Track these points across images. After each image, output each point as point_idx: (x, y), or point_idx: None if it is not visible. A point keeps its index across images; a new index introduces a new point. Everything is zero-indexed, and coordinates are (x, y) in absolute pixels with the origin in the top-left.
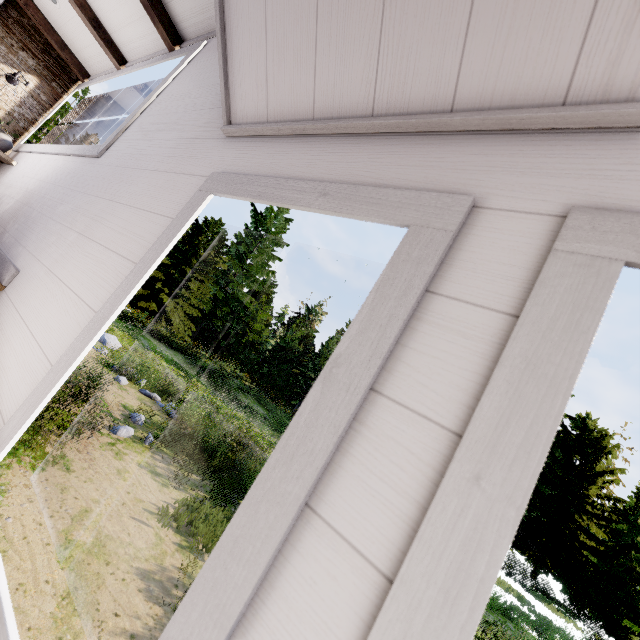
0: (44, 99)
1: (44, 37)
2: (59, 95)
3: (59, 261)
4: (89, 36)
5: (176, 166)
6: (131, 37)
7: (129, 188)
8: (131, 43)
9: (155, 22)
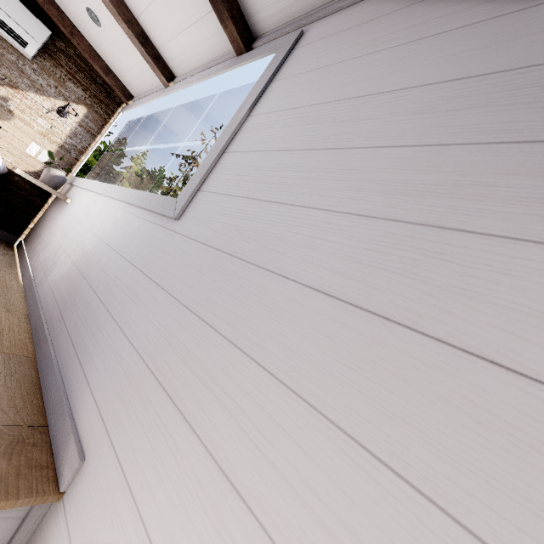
0: (92, 127)
1: (89, 65)
2: (105, 120)
3: (159, 503)
4: (134, 55)
5: (423, 311)
6: (183, 47)
7: (278, 330)
8: (182, 54)
9: (223, 19)
